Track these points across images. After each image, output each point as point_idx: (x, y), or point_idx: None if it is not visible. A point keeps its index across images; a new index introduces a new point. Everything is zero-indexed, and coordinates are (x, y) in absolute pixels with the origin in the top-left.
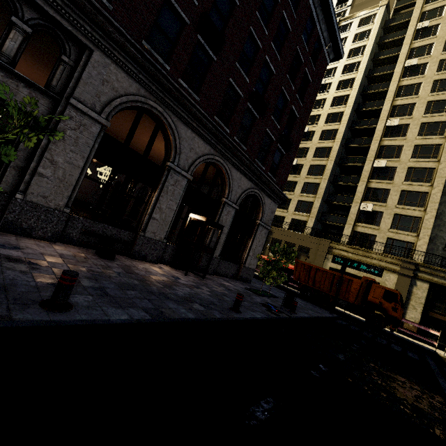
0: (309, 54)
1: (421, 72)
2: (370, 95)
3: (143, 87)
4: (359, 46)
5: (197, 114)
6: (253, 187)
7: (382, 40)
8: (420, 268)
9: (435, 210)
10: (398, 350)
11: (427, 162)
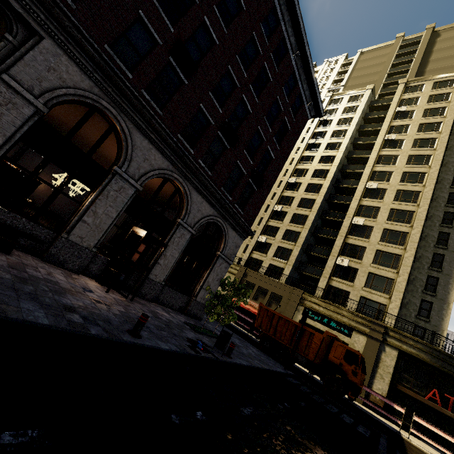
0: (290, 106)
1: (398, 146)
2: (354, 159)
3: (97, 86)
4: (347, 117)
5: (157, 127)
6: (216, 215)
7: (367, 115)
8: (390, 332)
9: (407, 274)
10: (347, 421)
11: (401, 225)
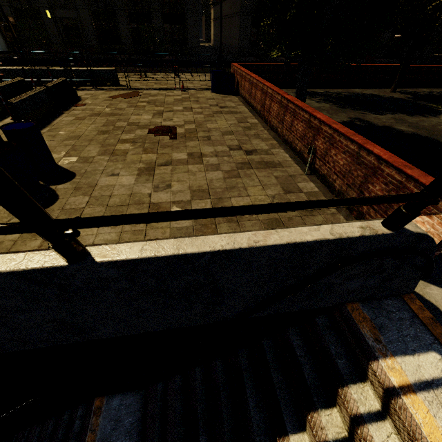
0: None
1: None
2: None
3: None
4: None
5: None
6: None
7: None
8: None
9: None
10: None
11: None
